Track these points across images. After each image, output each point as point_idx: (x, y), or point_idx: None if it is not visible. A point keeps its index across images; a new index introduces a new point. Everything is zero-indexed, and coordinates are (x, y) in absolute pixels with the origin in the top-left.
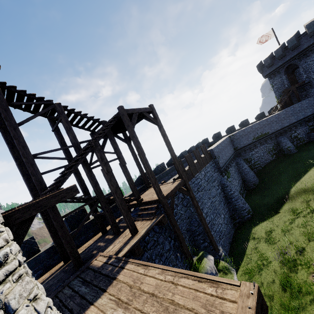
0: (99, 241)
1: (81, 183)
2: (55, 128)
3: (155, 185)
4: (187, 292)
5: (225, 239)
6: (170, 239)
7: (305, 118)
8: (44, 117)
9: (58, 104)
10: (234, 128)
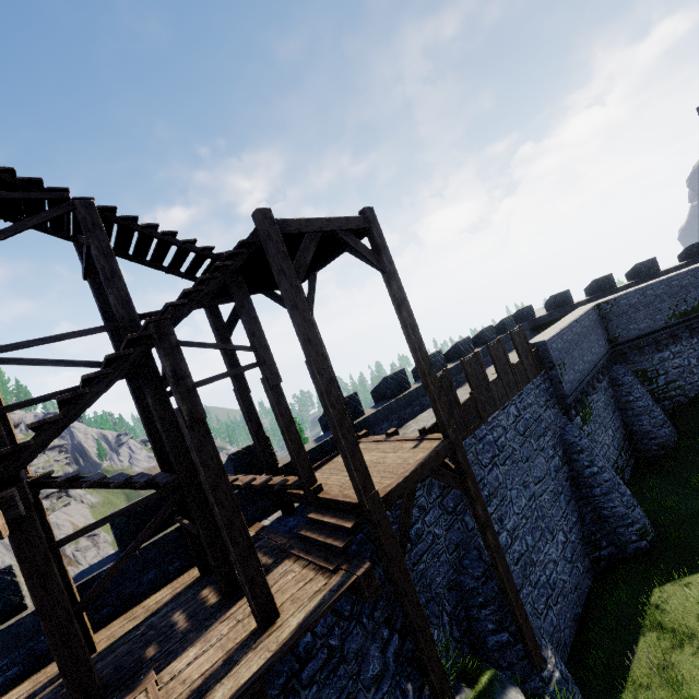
0: (182, 601)
1: (150, 427)
2: (91, 271)
3: (351, 464)
4: None
5: (565, 606)
6: (388, 632)
7: None
8: (62, 237)
9: (83, 202)
10: (613, 282)
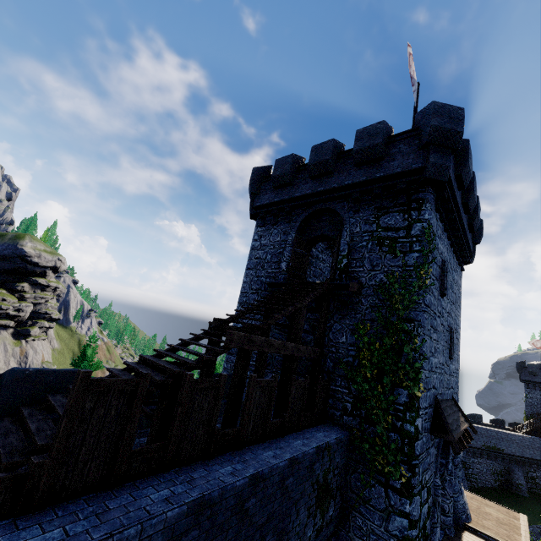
0: None
1: None
2: None
3: None
4: (493, 505)
5: None
6: None
7: None
8: None
9: None
10: None
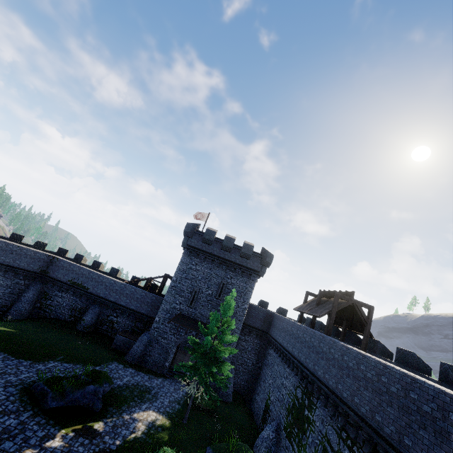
0: None
1: None
2: None
3: None
4: None
5: None
6: None
7: (135, 312)
8: None
9: None
10: (99, 266)
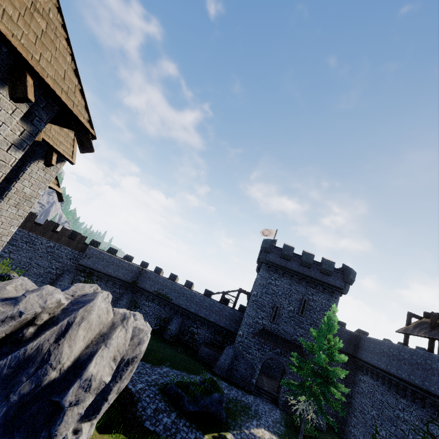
0: None
1: None
2: None
3: None
4: None
5: None
6: None
7: (215, 325)
8: None
9: None
10: (175, 278)
